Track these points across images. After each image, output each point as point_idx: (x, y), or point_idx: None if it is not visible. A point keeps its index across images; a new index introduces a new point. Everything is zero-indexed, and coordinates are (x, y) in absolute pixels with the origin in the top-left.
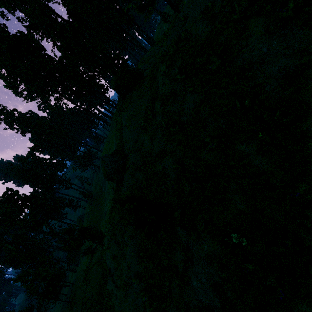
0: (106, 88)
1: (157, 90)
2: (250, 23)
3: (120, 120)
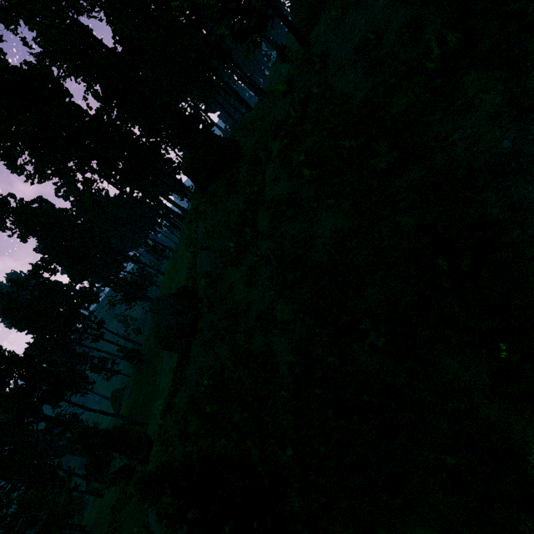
0: (177, 167)
1: (262, 189)
2: (467, 81)
3: (194, 230)
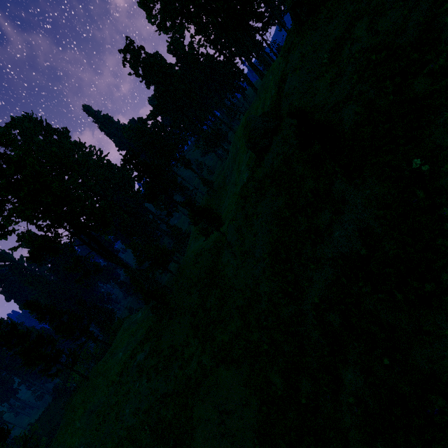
0: (267, 22)
1: None
2: None
3: (282, 69)
